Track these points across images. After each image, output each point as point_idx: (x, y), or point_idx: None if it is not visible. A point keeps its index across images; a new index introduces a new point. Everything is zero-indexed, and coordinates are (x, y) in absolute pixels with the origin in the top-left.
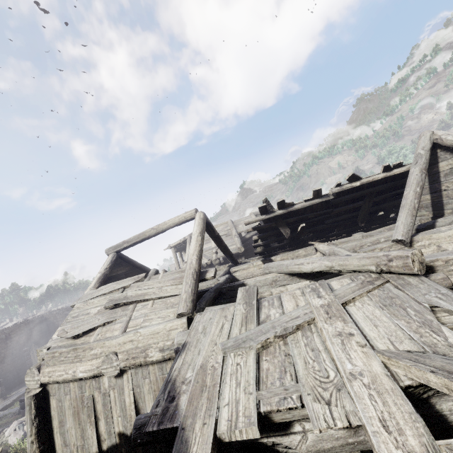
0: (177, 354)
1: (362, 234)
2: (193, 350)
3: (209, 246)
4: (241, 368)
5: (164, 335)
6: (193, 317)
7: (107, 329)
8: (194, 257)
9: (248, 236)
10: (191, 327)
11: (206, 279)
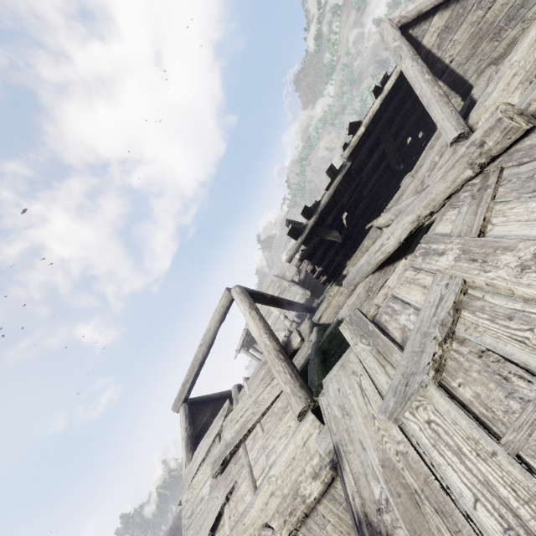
0: (338, 471)
1: (410, 175)
2: (353, 449)
3: (274, 318)
4: (438, 425)
5: (303, 455)
6: (318, 405)
7: (235, 501)
8: (263, 337)
9: (303, 276)
10: (325, 420)
11: (296, 350)
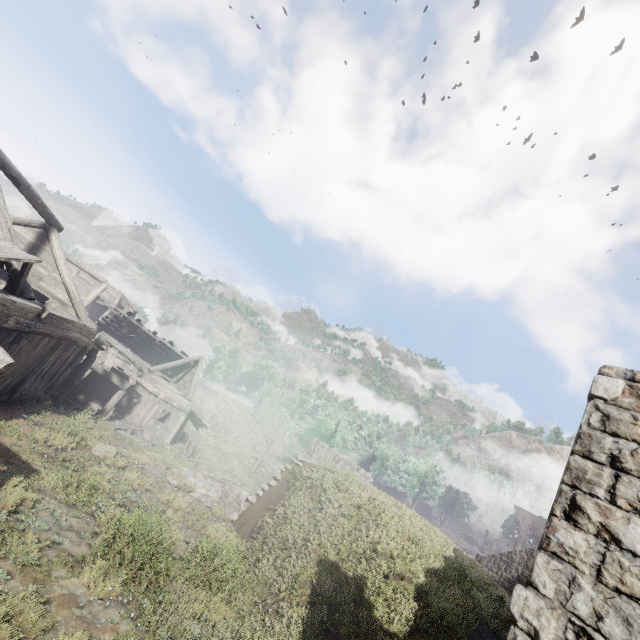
0: None
1: (149, 365)
2: None
3: None
4: None
5: None
6: None
7: None
8: (88, 303)
9: (99, 303)
10: None
11: None
